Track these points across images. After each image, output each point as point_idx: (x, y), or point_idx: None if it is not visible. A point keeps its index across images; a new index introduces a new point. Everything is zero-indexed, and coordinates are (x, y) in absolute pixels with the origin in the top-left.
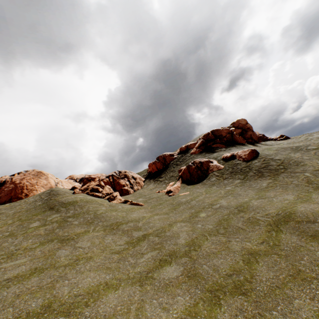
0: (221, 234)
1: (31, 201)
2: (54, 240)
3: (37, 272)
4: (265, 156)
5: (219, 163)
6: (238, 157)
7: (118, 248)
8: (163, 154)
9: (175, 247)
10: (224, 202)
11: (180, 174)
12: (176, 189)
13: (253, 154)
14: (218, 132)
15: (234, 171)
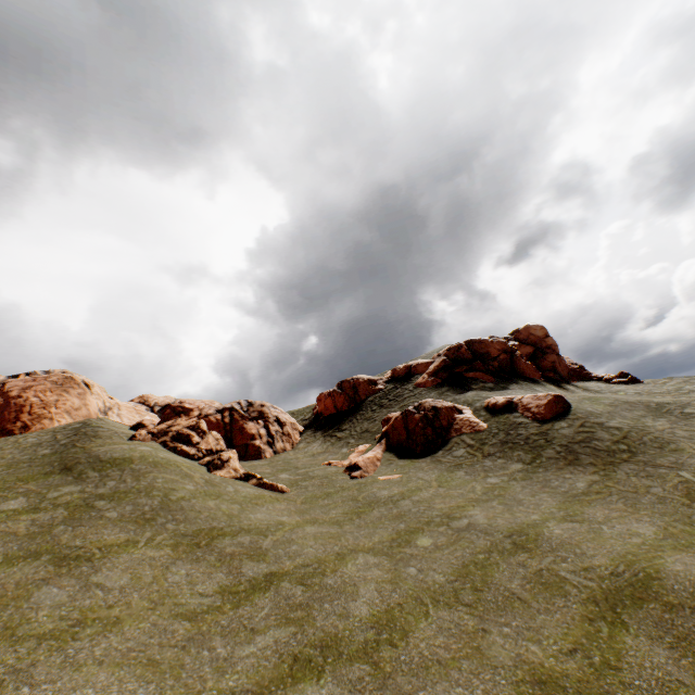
0: (464, 605)
1: (30, 442)
2: (42, 556)
3: None
4: (586, 416)
5: (477, 416)
6: (521, 408)
7: (196, 603)
8: (354, 377)
9: (341, 626)
10: (480, 514)
11: (384, 428)
12: (371, 463)
13: (557, 406)
14: (481, 345)
15: (510, 441)
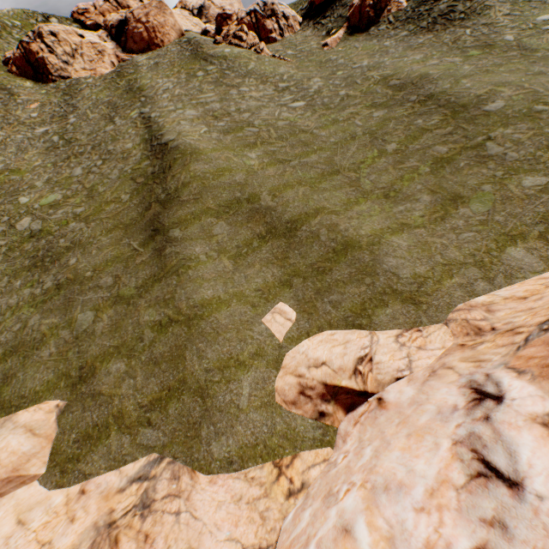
0: (340, 88)
1: (175, 50)
2: (223, 87)
3: (224, 101)
4: None
5: None
6: None
7: (268, 94)
8: None
9: (306, 95)
10: (366, 62)
11: (348, 15)
12: (334, 42)
13: None
14: None
15: (411, 17)
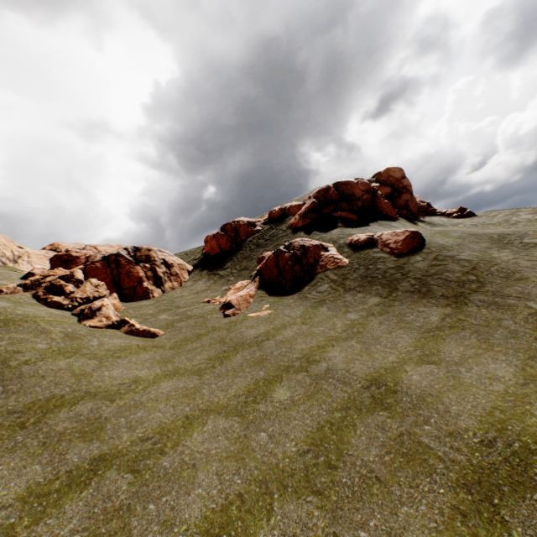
0: (314, 493)
1: None
2: None
3: None
4: (439, 250)
5: (341, 252)
6: (380, 244)
7: None
8: (235, 220)
9: None
10: (339, 357)
11: (259, 267)
12: (244, 300)
13: (414, 242)
14: (347, 187)
15: (370, 276)
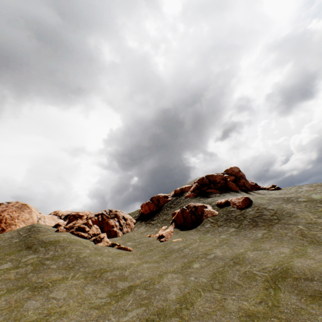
0: (215, 290)
1: (7, 237)
2: (25, 288)
3: None
4: (259, 205)
5: (214, 208)
6: (232, 203)
7: (99, 302)
8: (158, 195)
9: (165, 304)
10: (219, 251)
11: (173, 217)
12: (169, 234)
13: (247, 202)
14: (212, 177)
15: (229, 218)
